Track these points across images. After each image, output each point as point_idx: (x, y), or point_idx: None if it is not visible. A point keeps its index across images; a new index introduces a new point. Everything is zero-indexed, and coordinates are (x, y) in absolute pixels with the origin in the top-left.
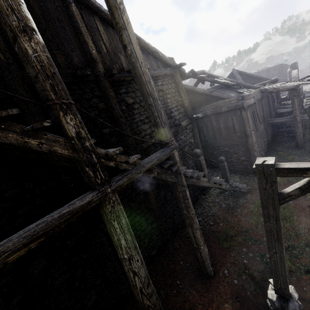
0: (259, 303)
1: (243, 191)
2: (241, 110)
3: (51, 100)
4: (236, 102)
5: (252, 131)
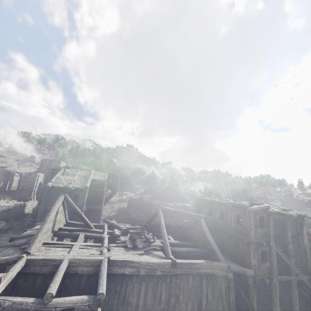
0: None
1: None
2: None
3: (291, 255)
4: None
5: None
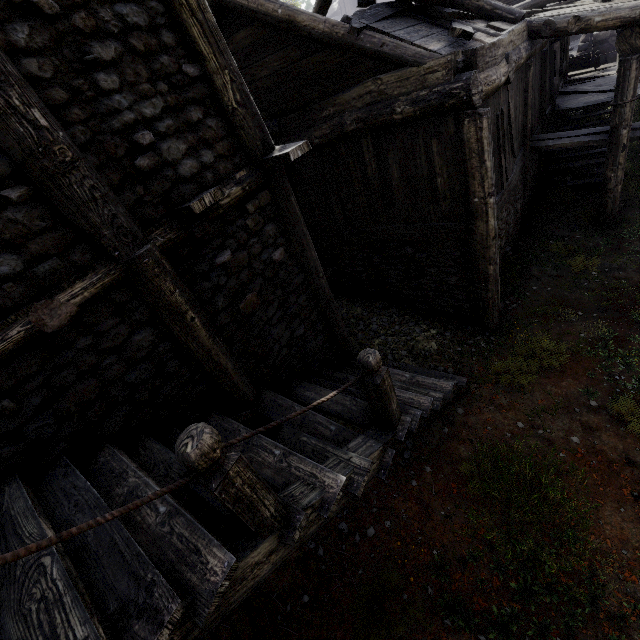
0: None
1: (444, 403)
2: (463, 114)
3: None
4: (446, 80)
5: (490, 197)
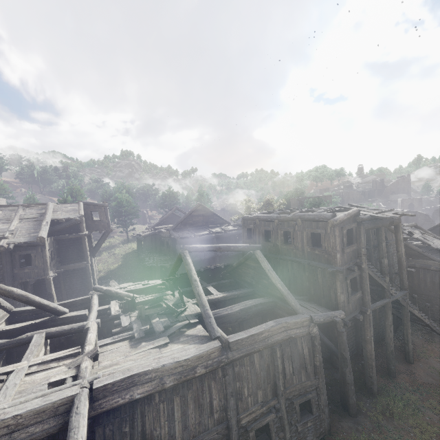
0: (439, 378)
1: (439, 333)
2: None
3: (385, 273)
4: None
5: None
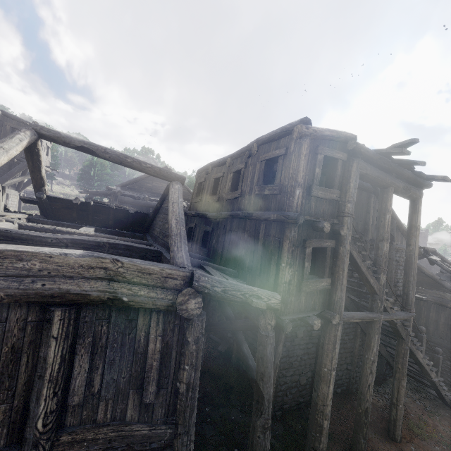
0: None
1: (448, 402)
2: None
3: (382, 266)
4: None
5: None
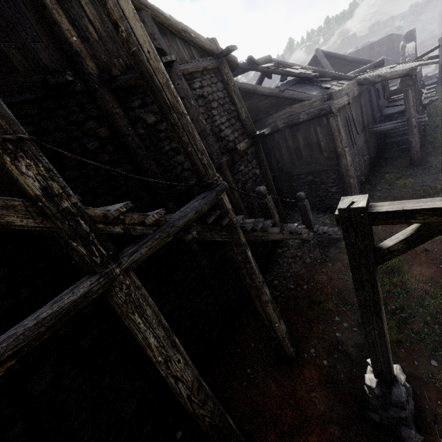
0: (356, 388)
1: (334, 237)
2: (329, 116)
3: None
4: (320, 104)
5: (346, 148)
